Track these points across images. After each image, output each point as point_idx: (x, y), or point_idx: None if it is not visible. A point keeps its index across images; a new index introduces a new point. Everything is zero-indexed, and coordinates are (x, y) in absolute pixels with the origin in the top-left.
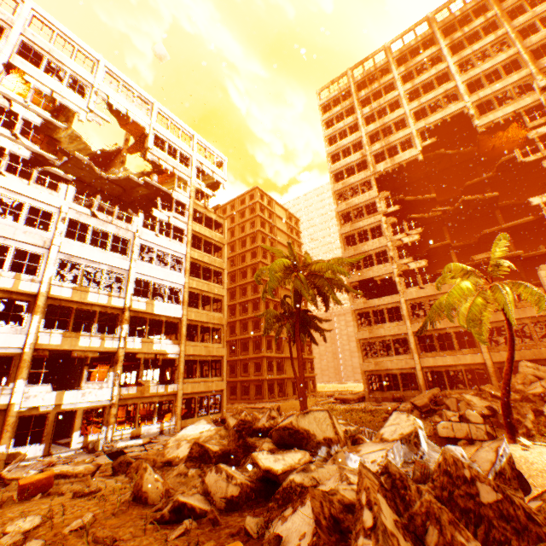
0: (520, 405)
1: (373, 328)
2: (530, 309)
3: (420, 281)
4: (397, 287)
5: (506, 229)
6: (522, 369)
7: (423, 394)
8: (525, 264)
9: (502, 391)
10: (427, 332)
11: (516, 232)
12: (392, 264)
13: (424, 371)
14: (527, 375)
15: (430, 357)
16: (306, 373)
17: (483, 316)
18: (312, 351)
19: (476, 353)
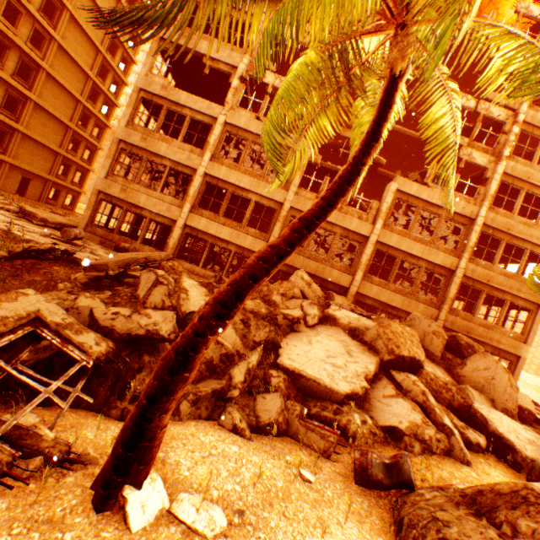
0: (258, 326)
1: (154, 135)
2: (352, 219)
3: (263, 109)
4: (229, 95)
5: (389, 132)
6: (295, 279)
7: (140, 254)
8: (367, 188)
9: (208, 307)
10: (225, 184)
11: (390, 147)
12: (244, 56)
13: (186, 232)
14: (295, 288)
15: (206, 218)
16: (66, 181)
17: (324, 105)
18: (94, 162)
19: (262, 240)
